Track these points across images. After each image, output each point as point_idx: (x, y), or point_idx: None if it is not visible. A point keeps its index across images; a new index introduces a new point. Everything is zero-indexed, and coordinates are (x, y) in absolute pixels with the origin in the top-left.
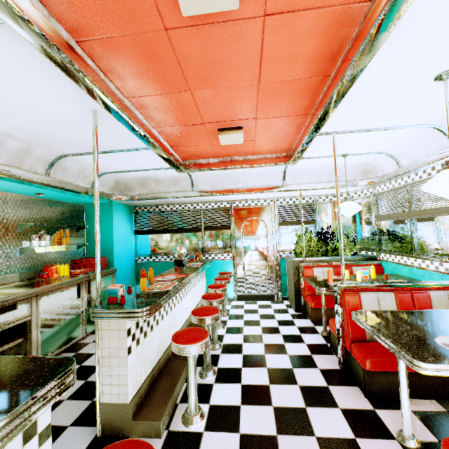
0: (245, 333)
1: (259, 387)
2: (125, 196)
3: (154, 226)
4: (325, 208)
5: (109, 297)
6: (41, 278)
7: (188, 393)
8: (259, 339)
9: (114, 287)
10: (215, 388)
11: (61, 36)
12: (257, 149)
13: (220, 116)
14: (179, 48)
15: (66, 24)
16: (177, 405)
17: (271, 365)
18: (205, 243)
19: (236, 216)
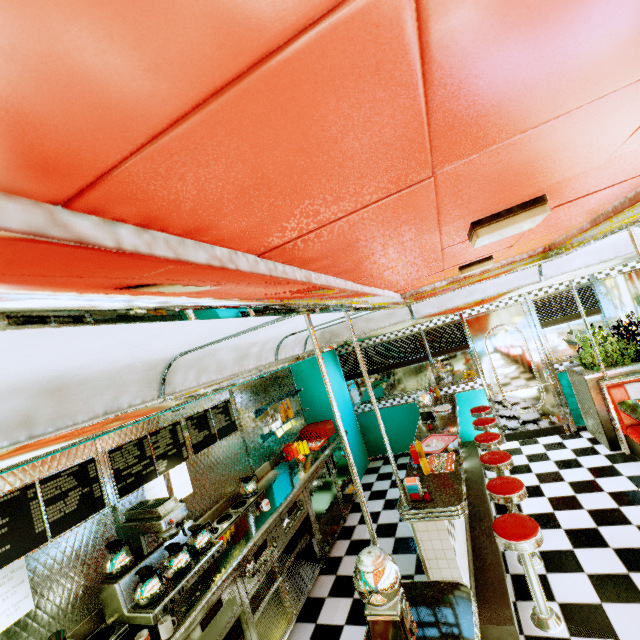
0: (549, 495)
1: (614, 577)
2: (333, 344)
3: (366, 365)
4: (612, 286)
5: (409, 494)
6: (285, 461)
7: (532, 592)
8: (575, 504)
9: (413, 483)
10: (551, 580)
11: (355, 293)
12: (501, 258)
13: (466, 260)
14: (448, 251)
15: (352, 279)
16: (514, 603)
17: (615, 544)
18: (438, 373)
19: (472, 329)
